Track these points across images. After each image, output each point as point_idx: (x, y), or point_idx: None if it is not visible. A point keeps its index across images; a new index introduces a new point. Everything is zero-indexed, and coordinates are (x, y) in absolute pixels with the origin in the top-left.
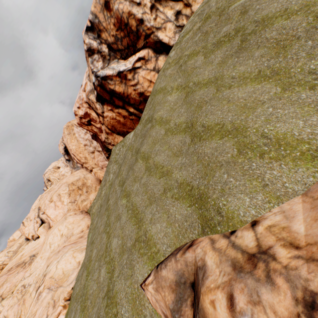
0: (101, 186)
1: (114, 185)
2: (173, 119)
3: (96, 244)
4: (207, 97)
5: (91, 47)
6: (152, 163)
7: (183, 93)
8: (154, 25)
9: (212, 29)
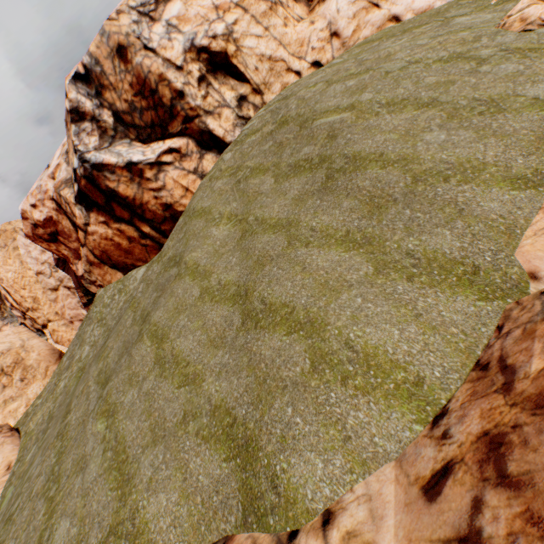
0: (60, 367)
1: (86, 378)
2: (216, 273)
3: (17, 527)
4: (274, 250)
5: (80, 108)
6: (169, 351)
7: (237, 229)
8: (202, 105)
9: (289, 141)
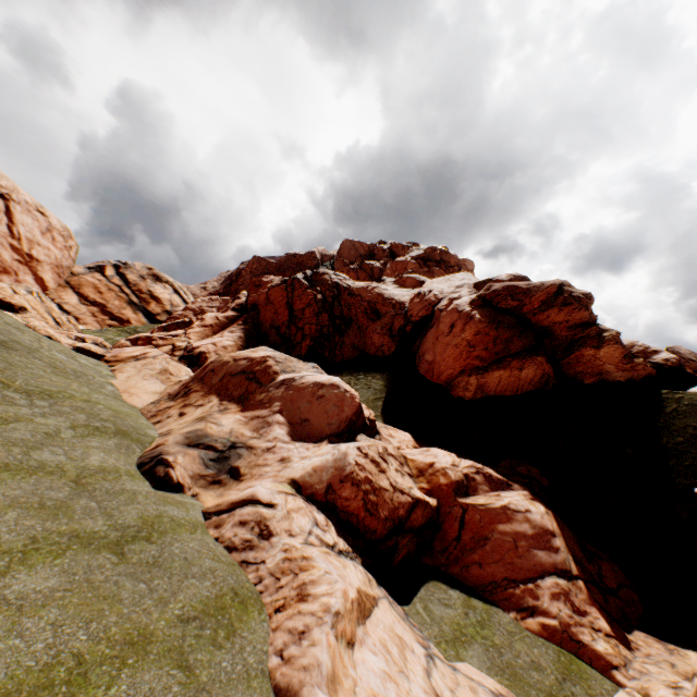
0: None
1: None
2: None
3: None
4: None
5: None
6: None
7: None
8: None
9: None
